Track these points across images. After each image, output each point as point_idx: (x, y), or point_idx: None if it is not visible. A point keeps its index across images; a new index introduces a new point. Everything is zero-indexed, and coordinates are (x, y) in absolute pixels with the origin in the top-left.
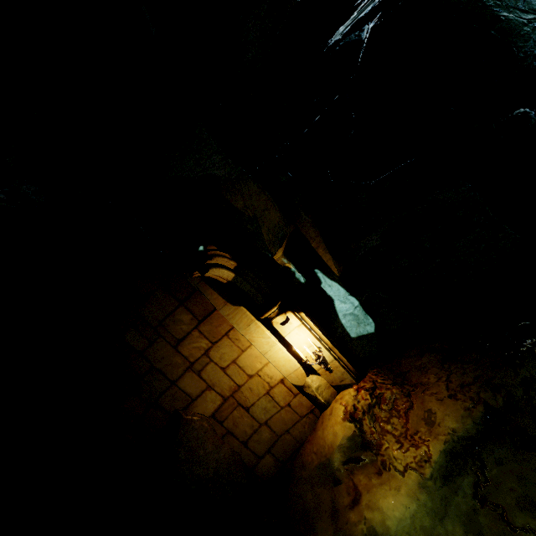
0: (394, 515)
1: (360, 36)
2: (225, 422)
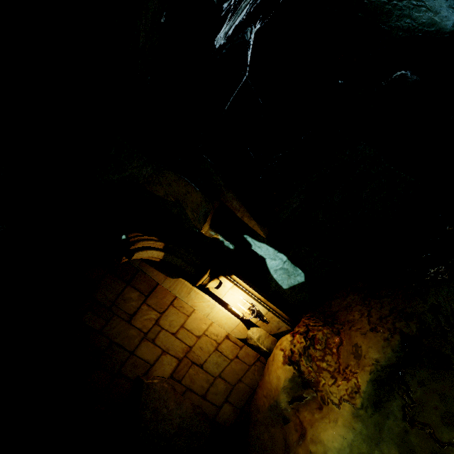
0: (334, 446)
1: (244, 37)
2: (183, 380)
